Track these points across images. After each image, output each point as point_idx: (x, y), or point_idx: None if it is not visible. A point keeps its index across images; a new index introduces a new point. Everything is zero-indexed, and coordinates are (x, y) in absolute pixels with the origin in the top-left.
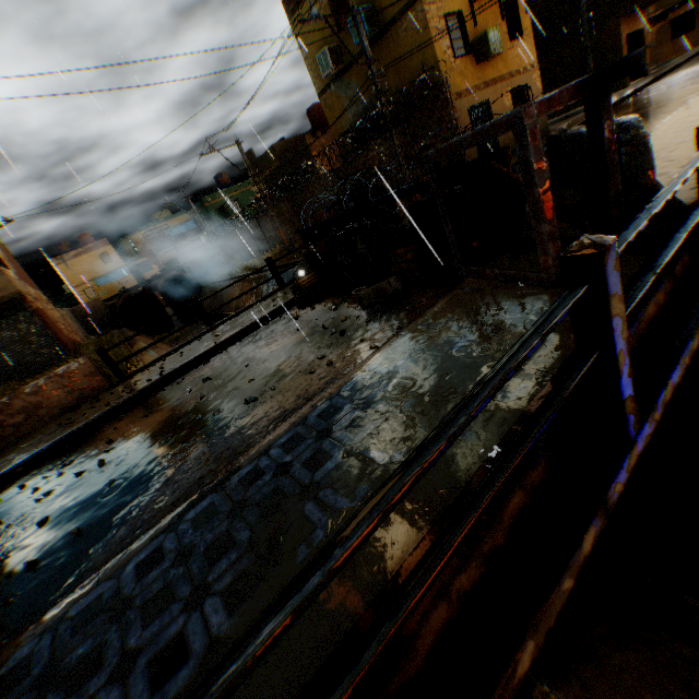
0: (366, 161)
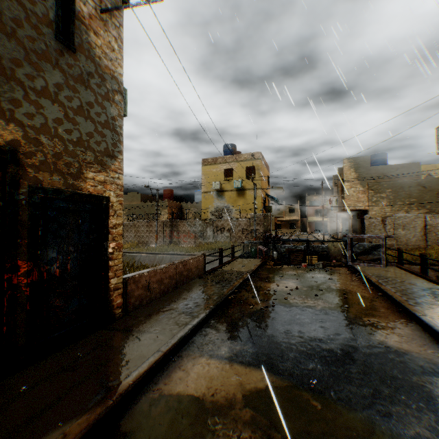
0: (224, 223)
